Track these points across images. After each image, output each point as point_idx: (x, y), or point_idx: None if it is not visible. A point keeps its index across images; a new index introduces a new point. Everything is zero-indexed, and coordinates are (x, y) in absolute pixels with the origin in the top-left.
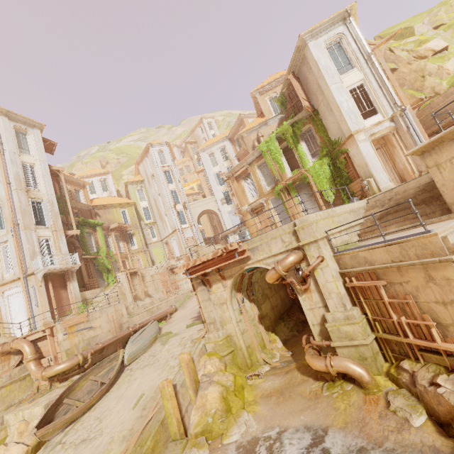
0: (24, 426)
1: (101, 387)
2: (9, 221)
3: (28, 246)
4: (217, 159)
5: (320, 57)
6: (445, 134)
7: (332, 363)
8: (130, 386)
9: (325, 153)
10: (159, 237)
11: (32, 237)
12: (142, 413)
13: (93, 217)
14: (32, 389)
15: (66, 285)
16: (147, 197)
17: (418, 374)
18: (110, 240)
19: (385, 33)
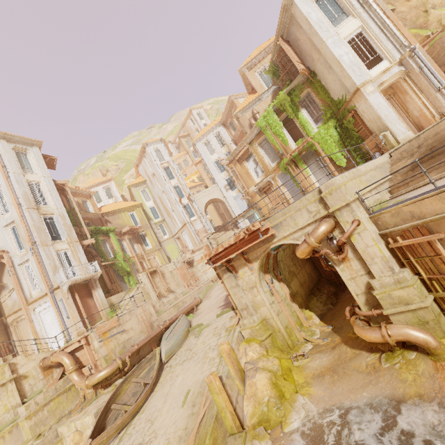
0: (78, 437)
1: (145, 388)
2: (26, 241)
3: (48, 262)
4: (213, 146)
5: (310, 12)
6: None
7: (389, 332)
8: (173, 384)
9: (330, 116)
10: (171, 234)
11: (50, 252)
12: (193, 411)
13: (105, 224)
14: (79, 399)
15: (91, 293)
16: (152, 197)
17: None
18: (124, 244)
19: None
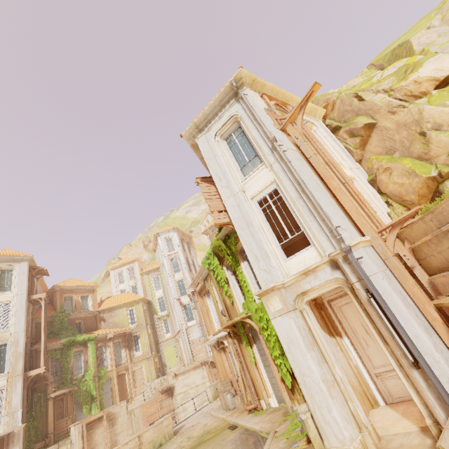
0: None
1: None
2: None
3: None
4: None
5: (210, 158)
6: None
7: None
8: None
9: None
10: (173, 333)
11: None
12: None
13: (98, 323)
14: None
15: None
16: (162, 285)
17: None
18: (107, 352)
19: (377, 59)
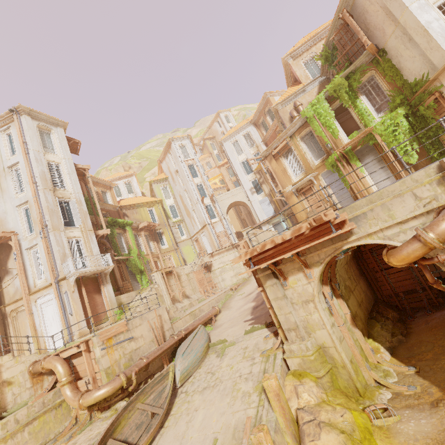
0: None
1: (152, 419)
2: (37, 223)
3: (57, 248)
4: (242, 146)
5: None
6: None
7: None
8: (191, 422)
9: (400, 102)
10: (188, 235)
11: (61, 238)
12: None
13: (122, 218)
14: (69, 418)
15: (100, 289)
16: (173, 195)
17: None
18: (140, 240)
19: None
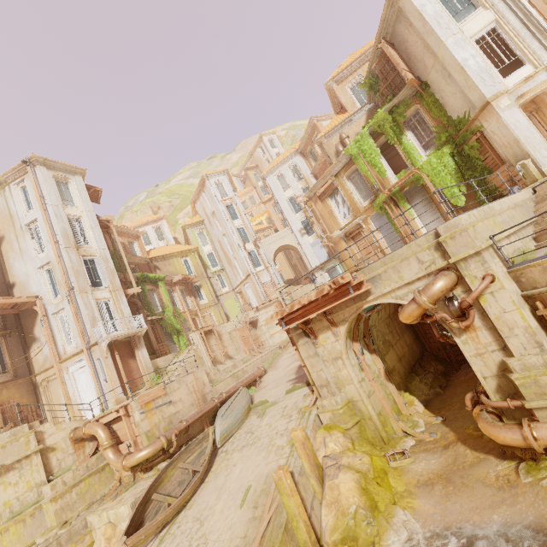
0: (111, 530)
1: (194, 476)
2: (63, 286)
3: (86, 312)
4: (288, 180)
5: (424, 4)
6: None
7: (534, 434)
8: (229, 475)
9: (445, 140)
10: (231, 287)
11: (89, 301)
12: (255, 514)
13: (153, 271)
14: (113, 481)
15: (134, 353)
16: (210, 240)
17: None
18: (175, 296)
19: None
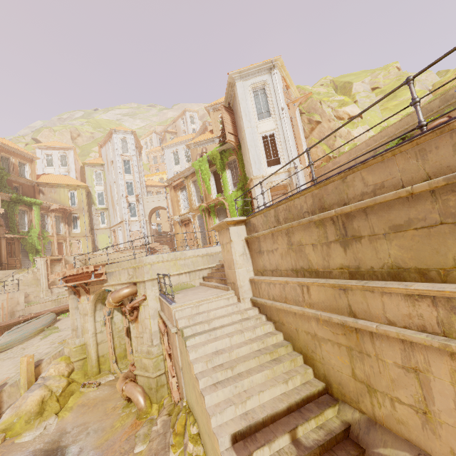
0: None
1: None
2: None
3: None
4: (180, 158)
5: (243, 99)
6: (220, 224)
7: (125, 388)
8: None
9: (241, 186)
10: (109, 225)
11: None
12: None
13: (37, 194)
14: None
15: None
16: (105, 182)
17: (163, 411)
18: (48, 221)
19: (337, 80)
